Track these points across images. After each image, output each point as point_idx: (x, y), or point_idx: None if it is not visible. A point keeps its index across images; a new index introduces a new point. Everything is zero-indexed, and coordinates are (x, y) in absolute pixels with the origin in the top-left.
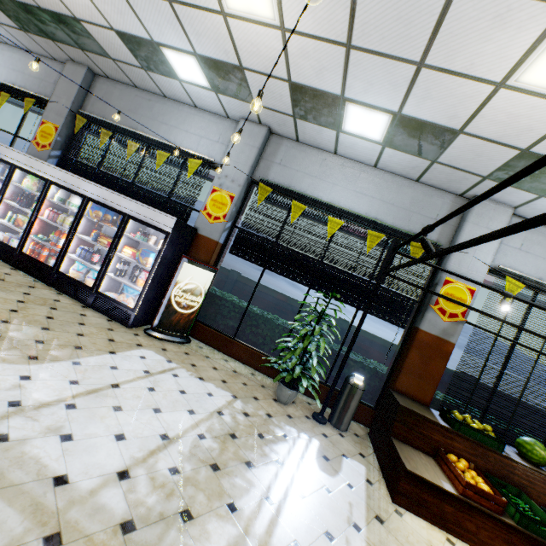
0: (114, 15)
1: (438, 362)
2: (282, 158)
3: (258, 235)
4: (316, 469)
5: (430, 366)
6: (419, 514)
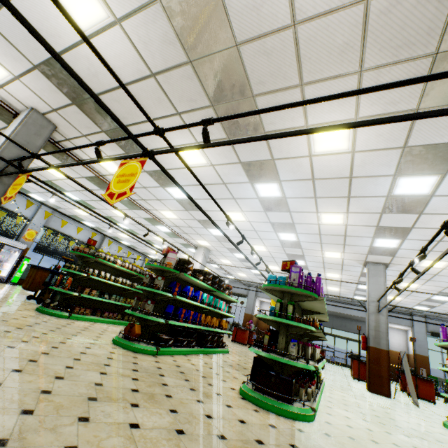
0: (25, 187)
1: None
2: (55, 219)
3: (45, 245)
4: None
5: None
6: None
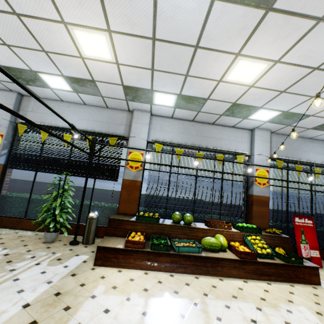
0: None
1: (135, 192)
2: (33, 108)
3: (25, 153)
4: (44, 266)
5: (132, 195)
6: (107, 266)
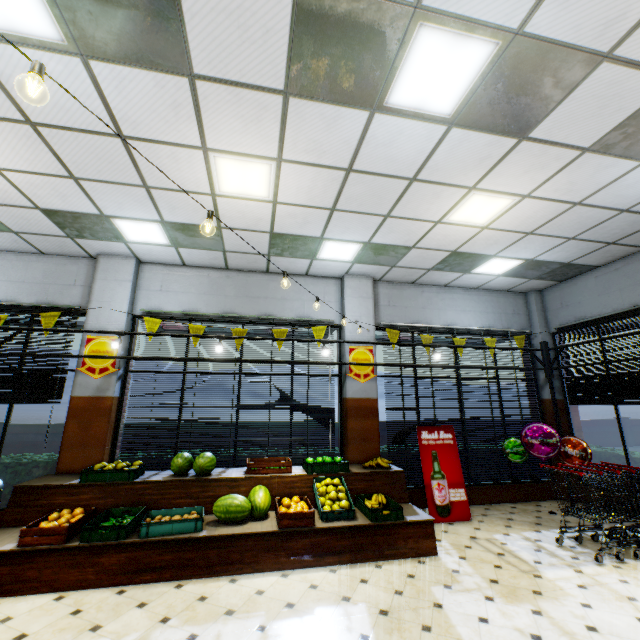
0: None
1: (100, 422)
2: None
3: None
4: None
5: (93, 429)
6: None
